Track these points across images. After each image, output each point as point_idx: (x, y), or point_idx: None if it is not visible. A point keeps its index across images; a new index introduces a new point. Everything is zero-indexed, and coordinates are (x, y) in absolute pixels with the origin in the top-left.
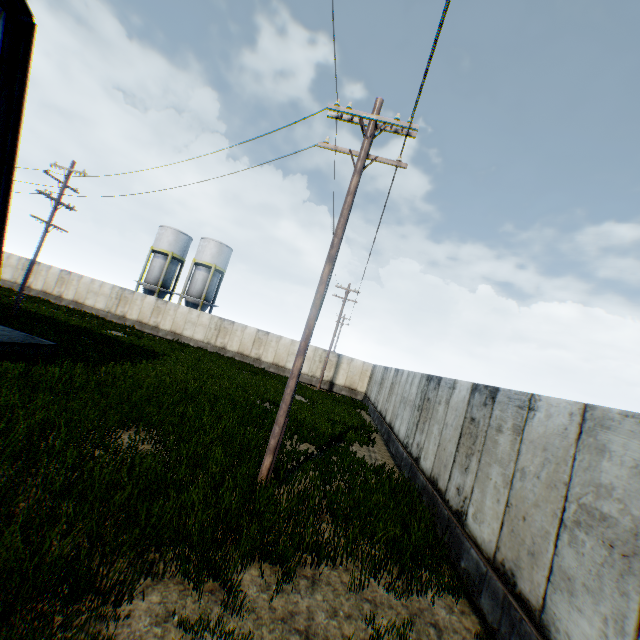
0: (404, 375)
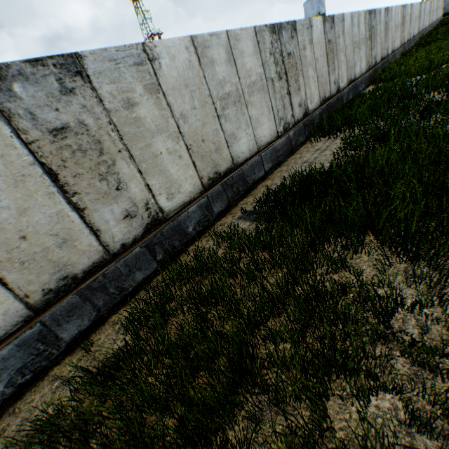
0: (173, 56)
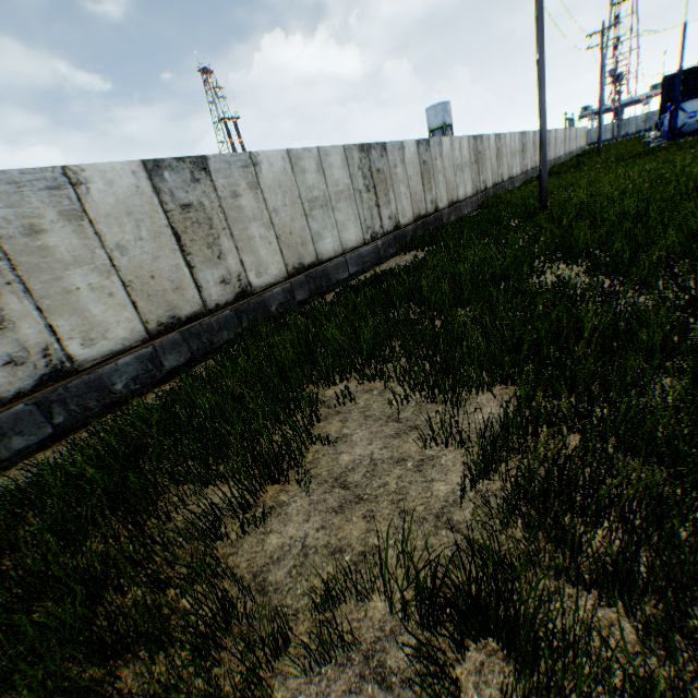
0: (272, 163)
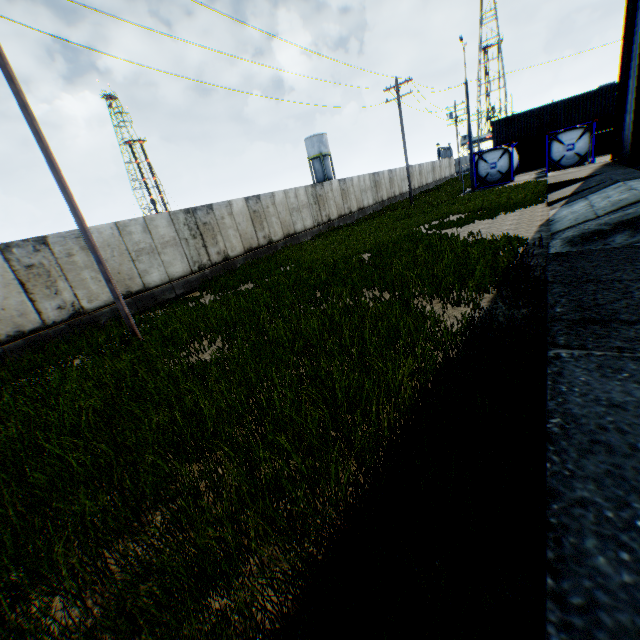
0: None
